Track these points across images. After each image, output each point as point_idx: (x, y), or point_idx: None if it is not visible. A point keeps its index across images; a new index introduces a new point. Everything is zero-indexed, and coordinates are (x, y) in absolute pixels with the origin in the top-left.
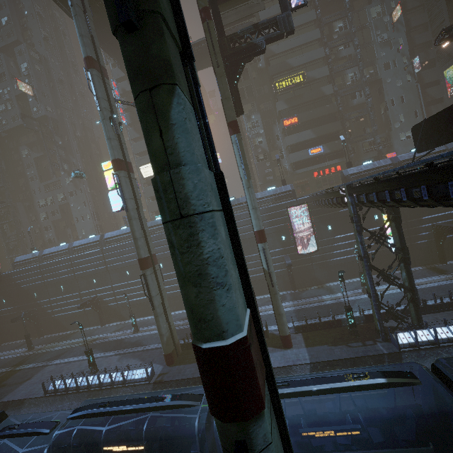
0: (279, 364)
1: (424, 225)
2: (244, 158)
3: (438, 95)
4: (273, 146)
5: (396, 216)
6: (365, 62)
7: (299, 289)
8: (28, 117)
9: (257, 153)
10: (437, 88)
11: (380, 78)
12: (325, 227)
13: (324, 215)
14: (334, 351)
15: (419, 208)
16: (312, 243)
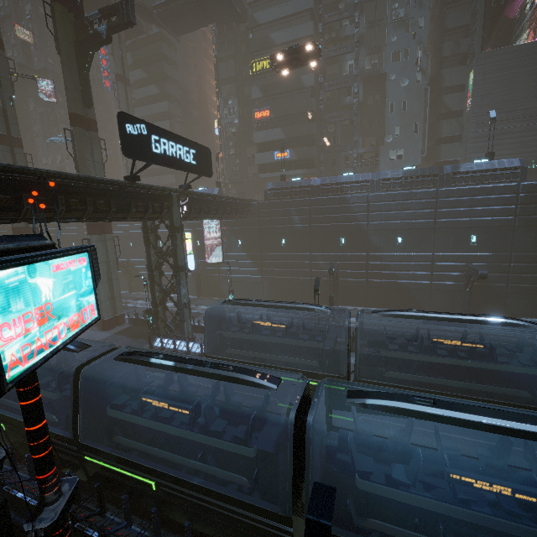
0: (81, 337)
1: (327, 261)
2: (79, 153)
3: (456, 106)
4: (249, 141)
5: (169, 234)
6: (370, 47)
7: (204, 297)
8: (27, 68)
9: (229, 146)
10: (457, 96)
11: (384, 72)
12: (236, 241)
13: (236, 228)
14: (121, 340)
15: (326, 242)
16: (221, 255)
